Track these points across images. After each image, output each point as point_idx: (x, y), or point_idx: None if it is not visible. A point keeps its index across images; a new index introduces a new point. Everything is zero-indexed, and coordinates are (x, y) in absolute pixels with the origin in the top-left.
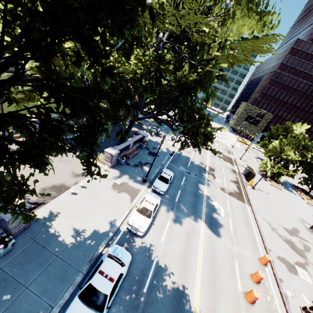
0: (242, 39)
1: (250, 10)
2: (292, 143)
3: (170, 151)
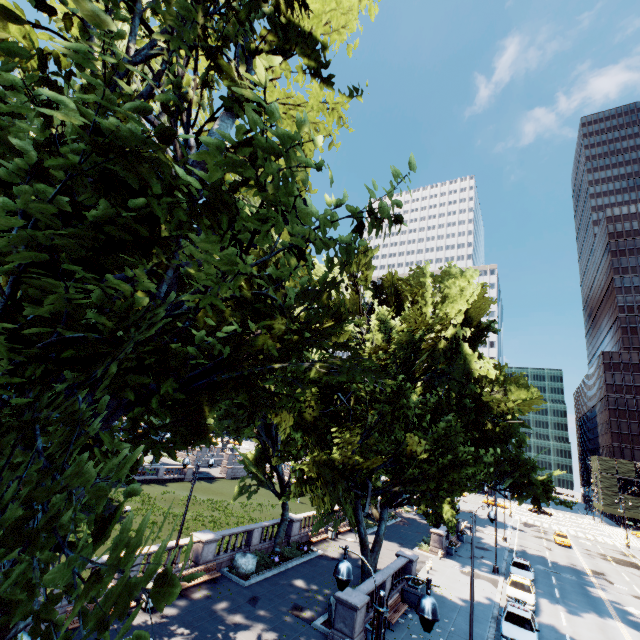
0: (521, 401)
1: (517, 387)
2: None
3: (505, 546)
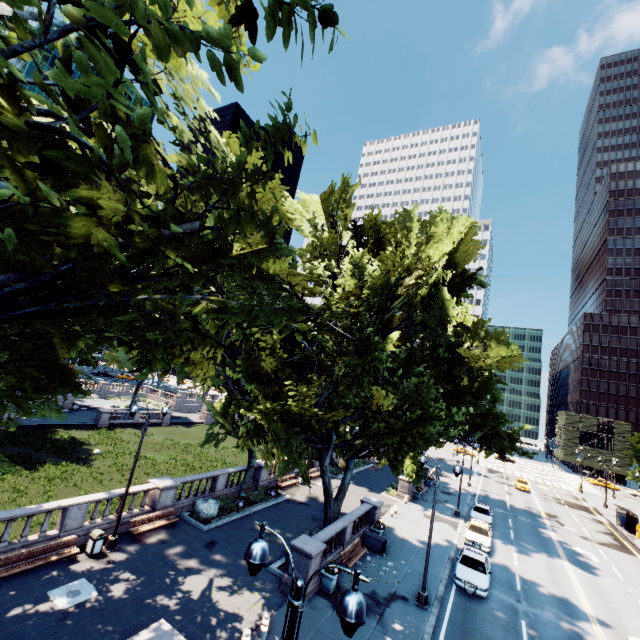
0: (501, 357)
1: (498, 344)
2: None
3: (469, 491)
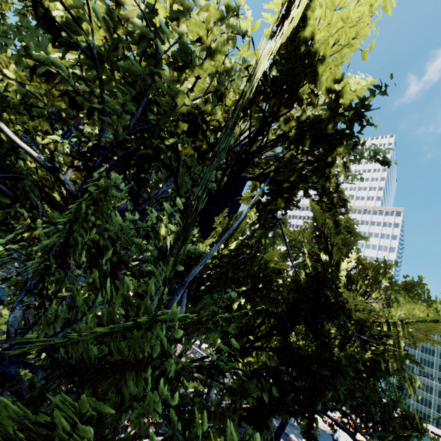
0: (415, 320)
1: (410, 298)
2: None
3: None
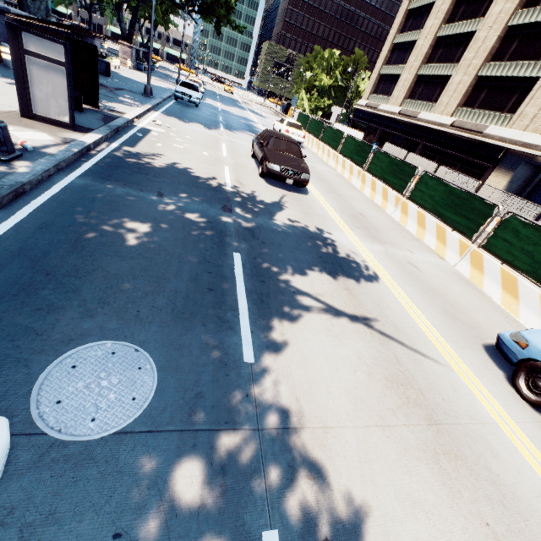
0: None
1: None
2: (322, 64)
3: None
